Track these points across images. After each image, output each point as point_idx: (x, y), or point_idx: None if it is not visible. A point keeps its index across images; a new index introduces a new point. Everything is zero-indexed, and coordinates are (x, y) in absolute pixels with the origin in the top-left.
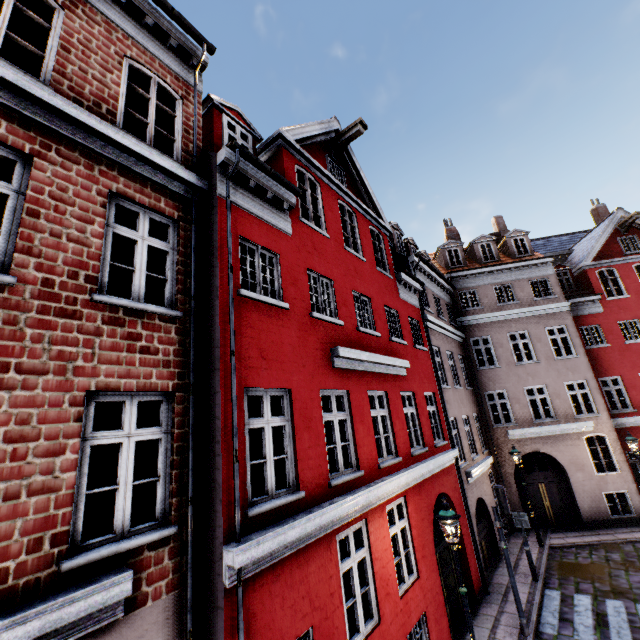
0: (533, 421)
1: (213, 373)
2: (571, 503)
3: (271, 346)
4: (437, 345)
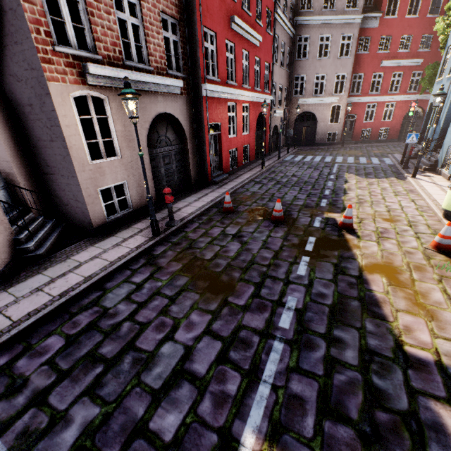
0: (313, 95)
1: (193, 15)
2: (313, 136)
3: (210, 6)
4: (278, 35)
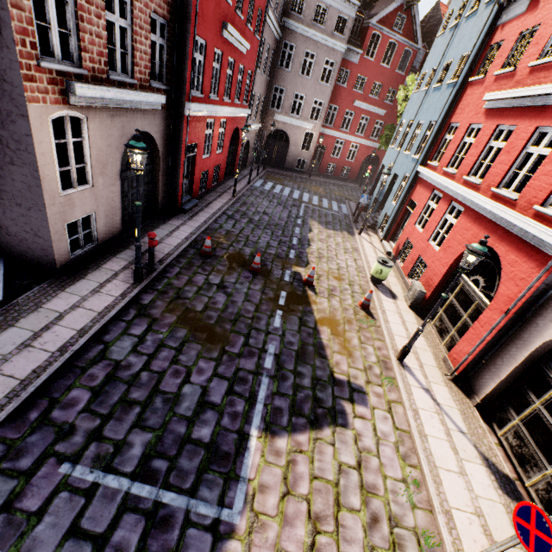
0: (289, 114)
1: (187, 21)
2: (284, 159)
3: (205, 12)
4: (265, 38)
